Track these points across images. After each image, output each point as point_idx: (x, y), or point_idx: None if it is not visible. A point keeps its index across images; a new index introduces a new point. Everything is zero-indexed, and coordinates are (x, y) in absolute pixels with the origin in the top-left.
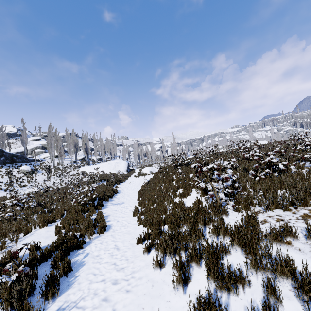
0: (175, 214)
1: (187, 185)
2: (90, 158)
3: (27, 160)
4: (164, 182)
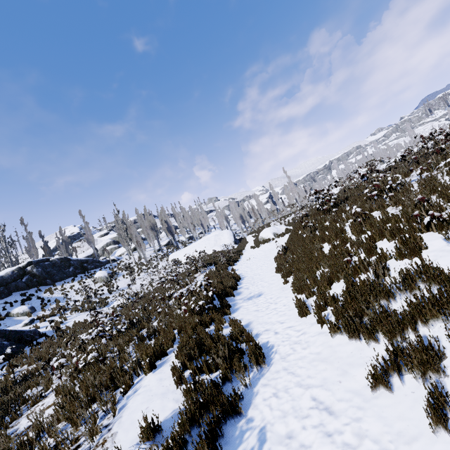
0: None
1: (396, 231)
2: (177, 239)
3: (100, 263)
4: (328, 241)
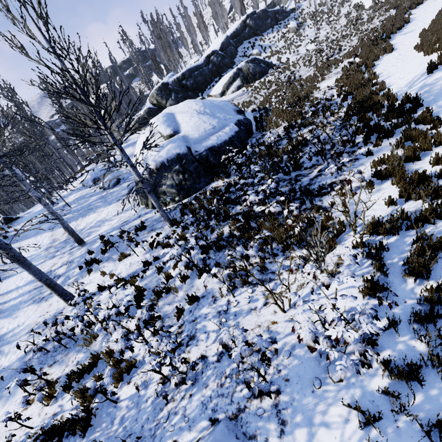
0: None
1: None
2: None
3: (286, 14)
4: None
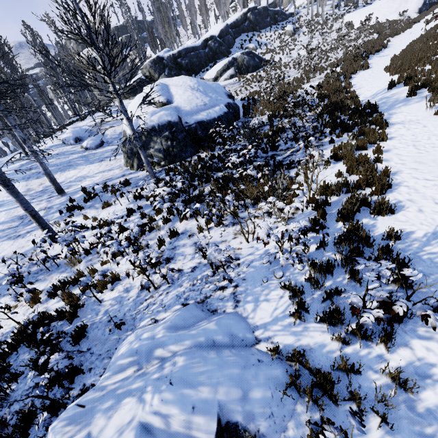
0: (412, 51)
1: None
2: None
3: (285, 17)
4: None
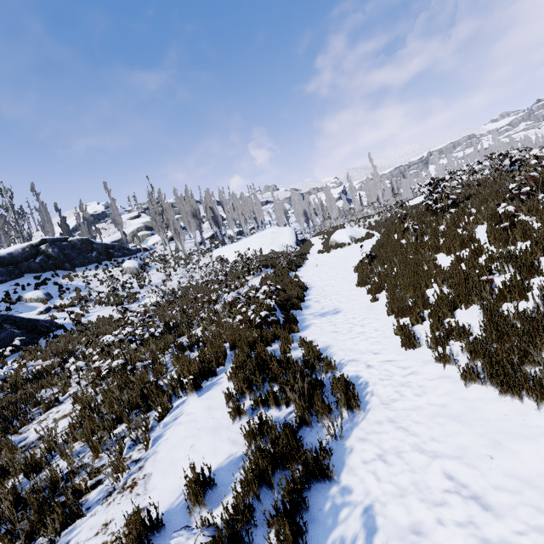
0: None
1: None
2: (223, 233)
3: (129, 252)
4: (446, 251)
